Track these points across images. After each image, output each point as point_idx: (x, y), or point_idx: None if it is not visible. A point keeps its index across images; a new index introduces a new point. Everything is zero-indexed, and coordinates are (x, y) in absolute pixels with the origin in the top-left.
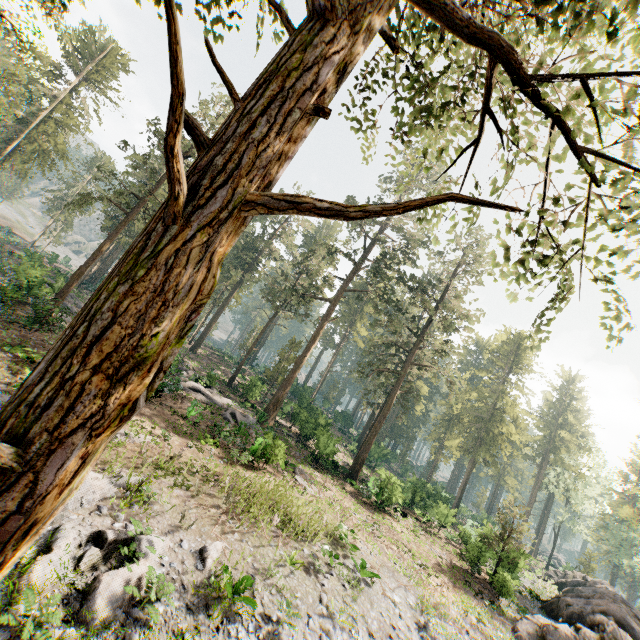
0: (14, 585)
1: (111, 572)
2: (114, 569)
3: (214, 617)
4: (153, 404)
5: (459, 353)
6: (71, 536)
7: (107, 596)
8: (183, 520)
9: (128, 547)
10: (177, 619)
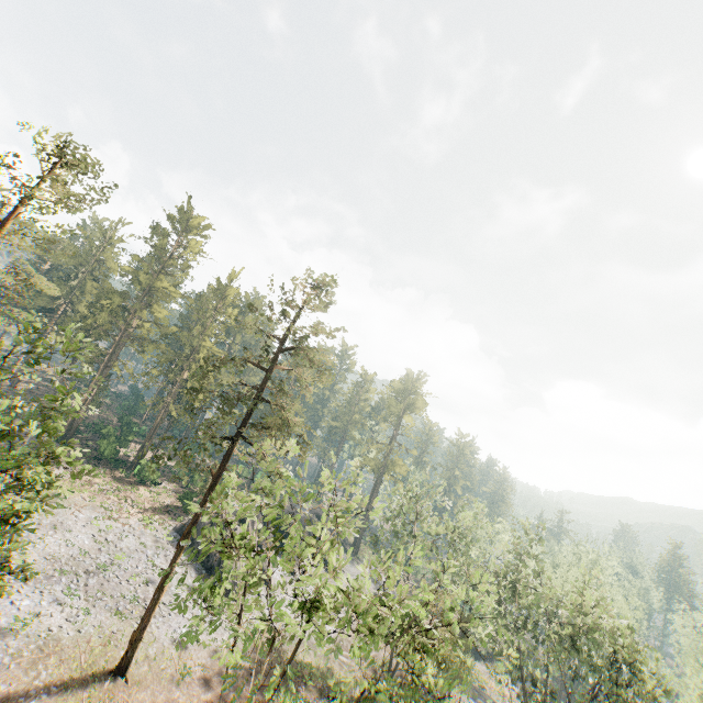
0: None
1: None
2: None
3: None
4: None
5: None
6: None
7: None
8: None
9: None
10: None
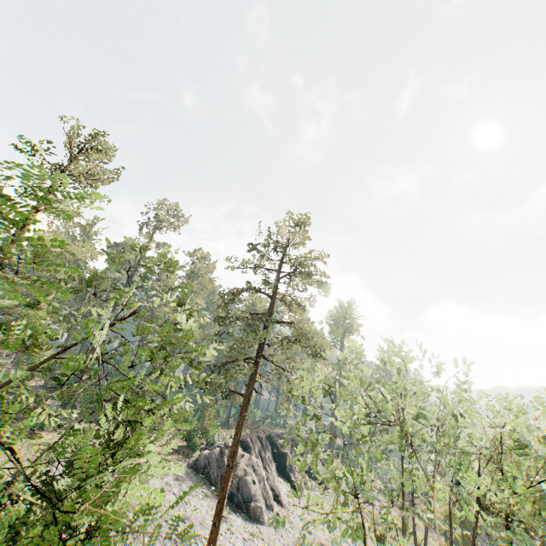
0: None
1: None
2: None
3: None
4: None
5: None
6: None
7: None
8: None
9: None
10: None
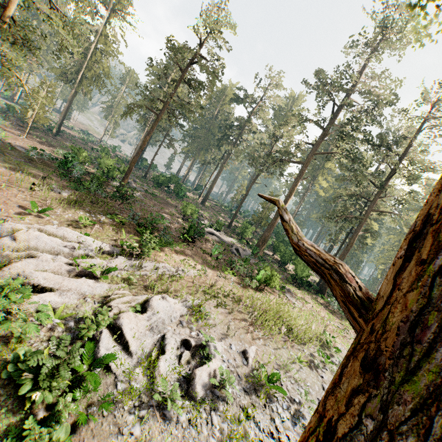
0: (151, 372)
1: (199, 368)
2: (198, 363)
3: (261, 398)
4: (190, 246)
5: (421, 201)
6: (172, 342)
7: (200, 382)
8: (228, 330)
9: (203, 350)
10: (240, 398)
